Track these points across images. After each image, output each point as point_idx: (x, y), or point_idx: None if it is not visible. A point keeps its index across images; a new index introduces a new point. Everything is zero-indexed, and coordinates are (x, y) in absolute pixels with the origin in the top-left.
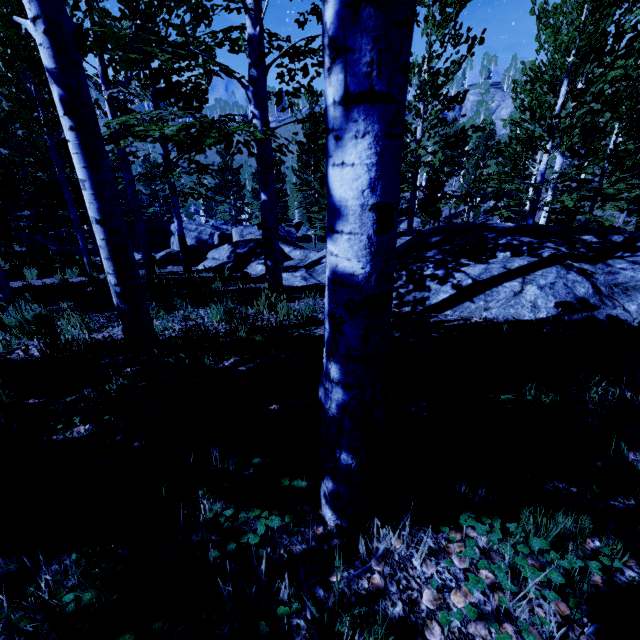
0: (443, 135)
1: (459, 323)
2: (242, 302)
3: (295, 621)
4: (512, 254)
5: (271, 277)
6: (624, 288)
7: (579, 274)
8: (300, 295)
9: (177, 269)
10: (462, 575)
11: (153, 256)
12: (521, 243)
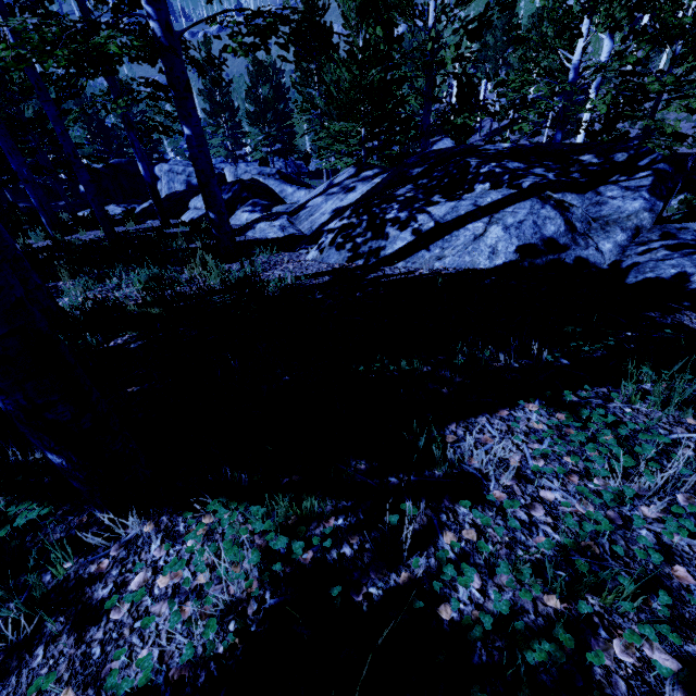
0: (464, 19)
1: (398, 278)
2: (186, 264)
3: (8, 604)
4: (491, 186)
5: (218, 232)
6: (604, 223)
7: (554, 208)
8: (261, 250)
9: (156, 224)
10: (187, 557)
11: (132, 209)
12: (504, 171)
